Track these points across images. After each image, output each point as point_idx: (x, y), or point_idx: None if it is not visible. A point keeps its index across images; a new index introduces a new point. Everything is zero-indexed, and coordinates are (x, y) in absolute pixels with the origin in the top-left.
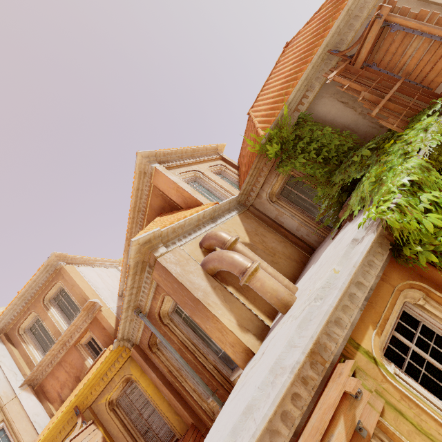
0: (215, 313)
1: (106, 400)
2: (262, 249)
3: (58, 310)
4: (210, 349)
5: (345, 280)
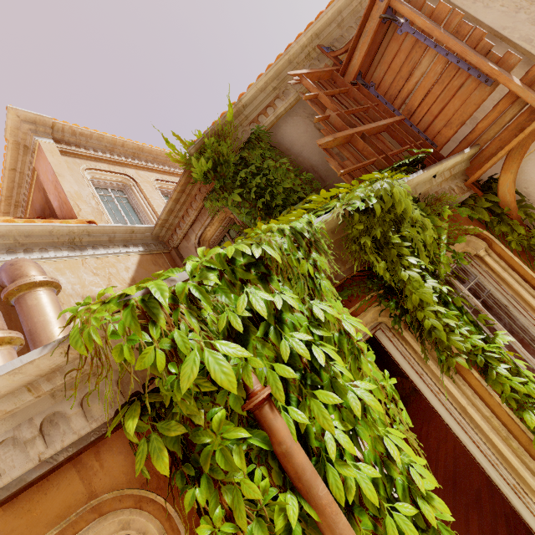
0: None
1: None
2: None
3: None
4: None
5: None
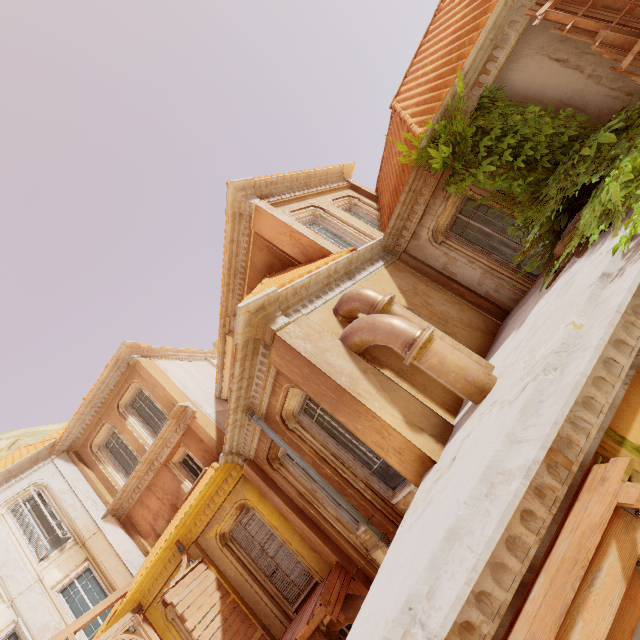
0: (370, 407)
1: (216, 533)
2: (428, 315)
3: (138, 419)
4: (358, 462)
5: (604, 333)
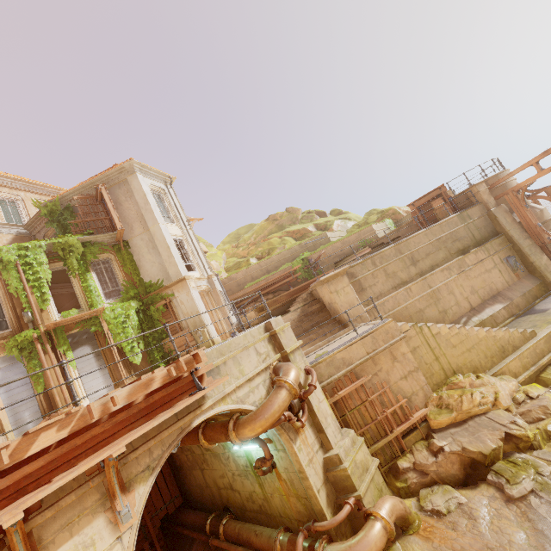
0: None
1: None
2: None
3: None
4: None
5: None
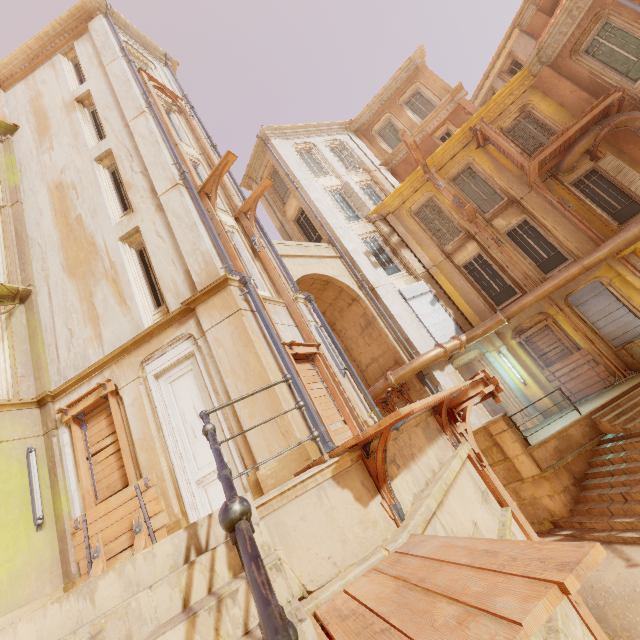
0: None
1: (498, 126)
2: None
3: (411, 111)
4: None
5: None
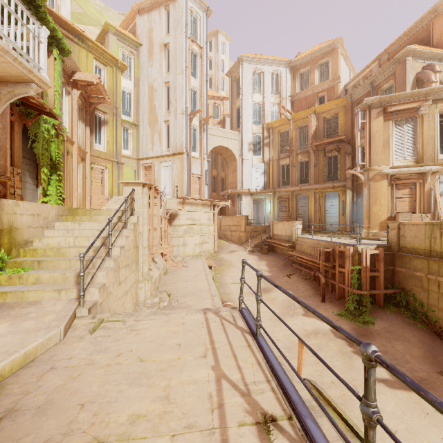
0: (406, 89)
1: (324, 116)
2: None
3: (319, 73)
4: None
5: None
